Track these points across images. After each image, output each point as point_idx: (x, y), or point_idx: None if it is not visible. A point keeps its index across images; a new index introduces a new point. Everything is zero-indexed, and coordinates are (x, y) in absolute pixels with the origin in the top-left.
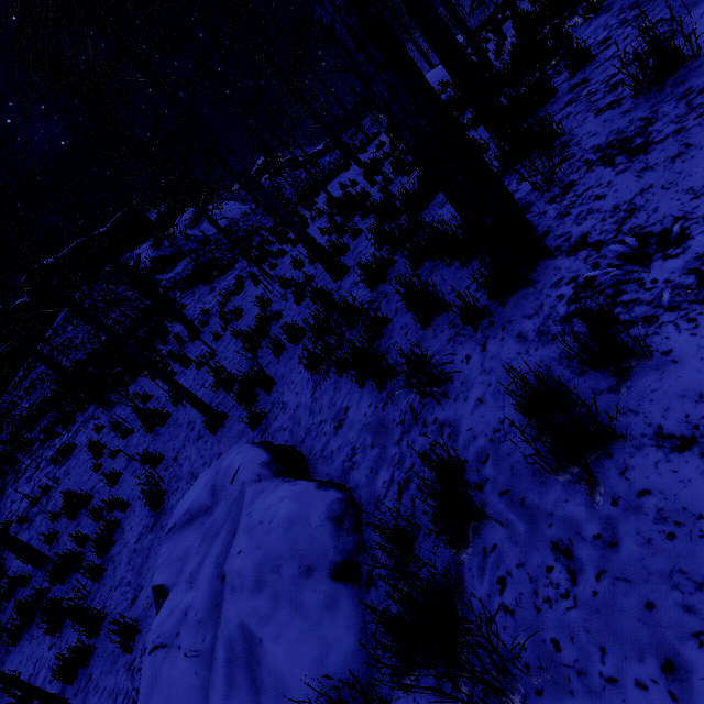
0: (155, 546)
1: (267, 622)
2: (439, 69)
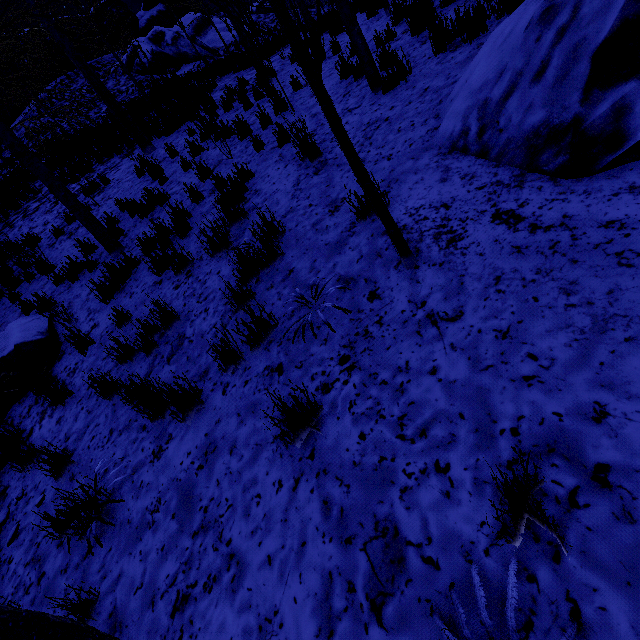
0: (339, 175)
1: None
2: None
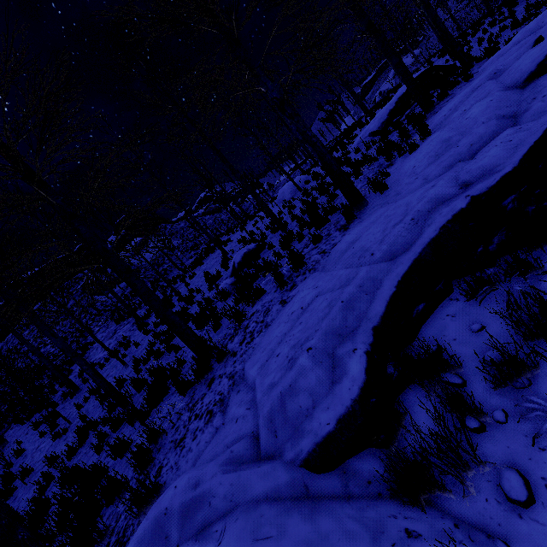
0: None
1: None
2: (289, 186)
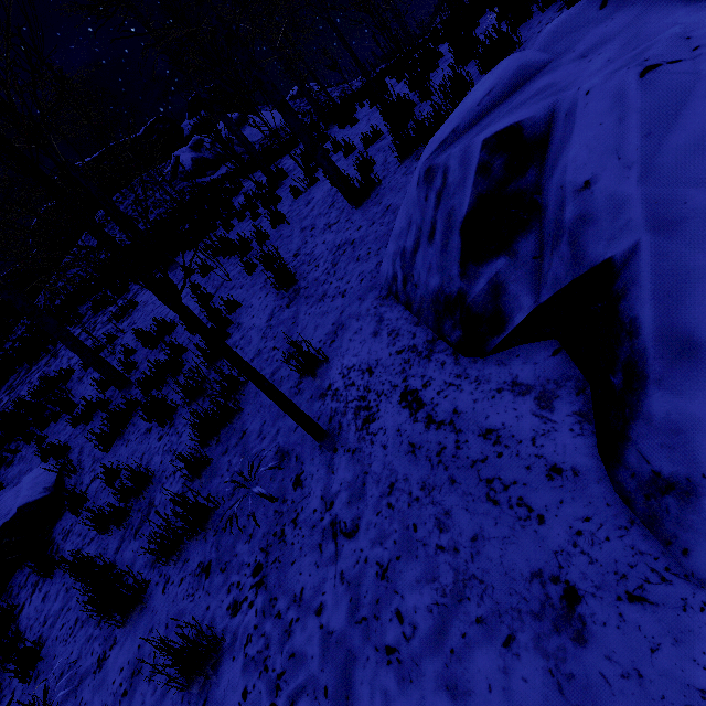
0: (304, 311)
1: None
2: None
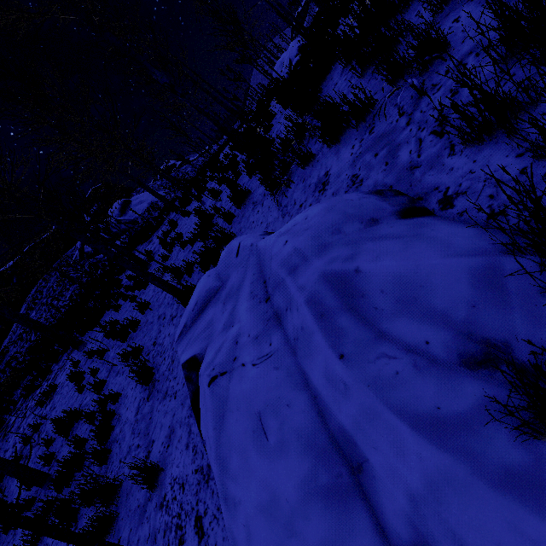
0: (156, 406)
1: (355, 256)
2: (288, 51)
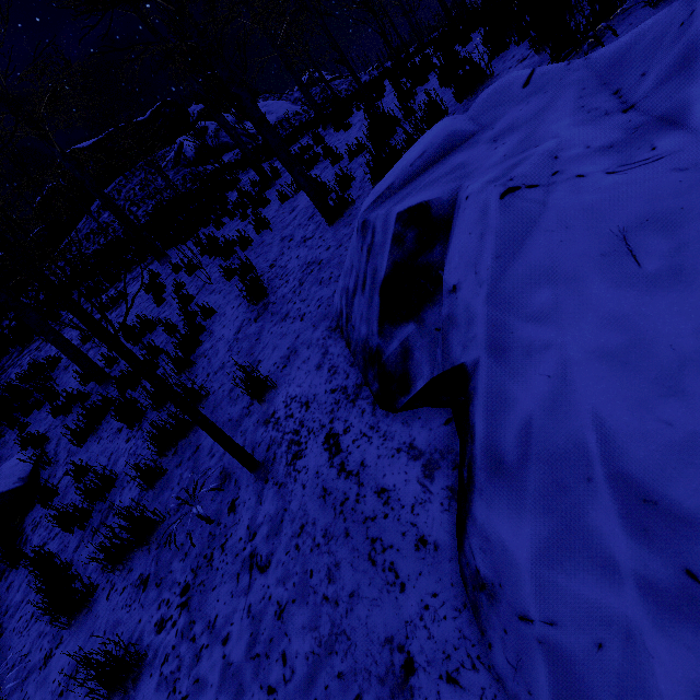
0: (268, 328)
1: None
2: None
